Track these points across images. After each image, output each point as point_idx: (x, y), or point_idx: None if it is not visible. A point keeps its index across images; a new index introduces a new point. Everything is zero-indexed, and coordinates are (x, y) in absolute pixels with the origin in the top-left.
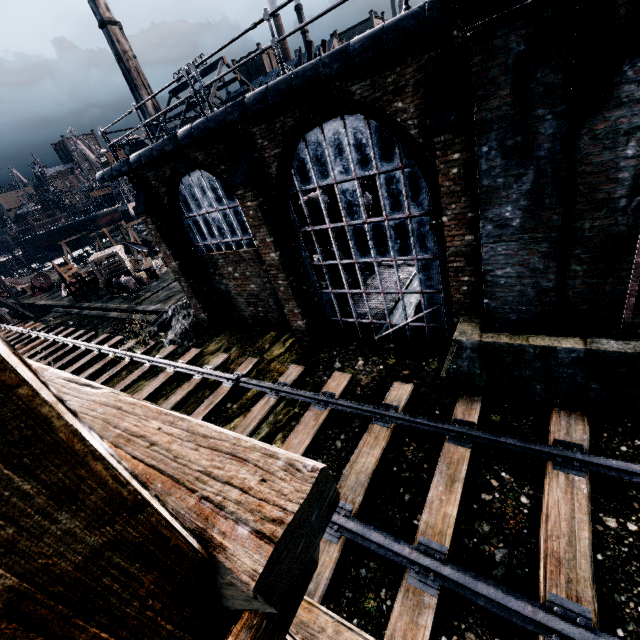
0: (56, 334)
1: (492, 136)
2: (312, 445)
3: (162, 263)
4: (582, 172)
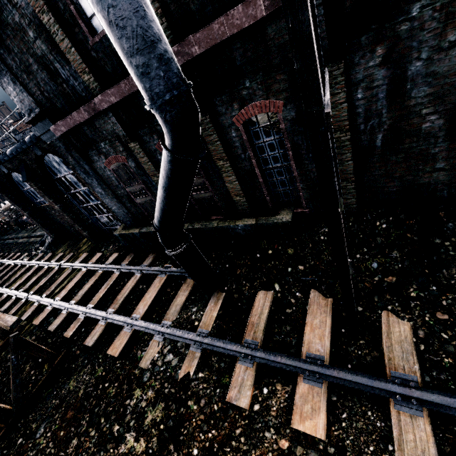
0: None
1: (77, 168)
2: (77, 285)
3: None
4: (105, 178)
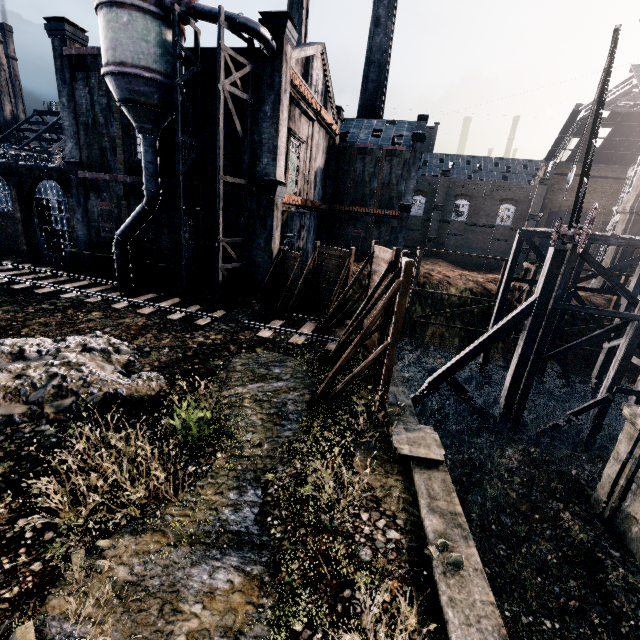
0: None
1: (74, 198)
2: (0, 271)
3: None
4: (91, 212)
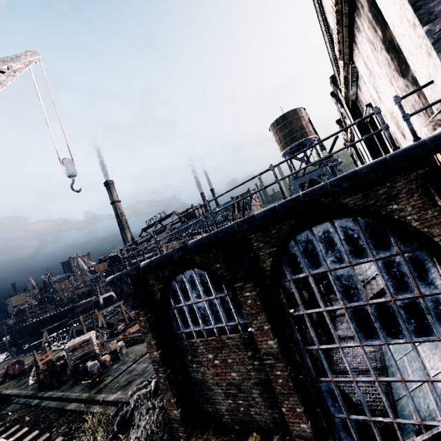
0: (7, 436)
1: None
2: None
3: (124, 344)
4: None
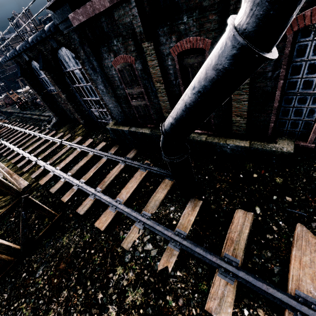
0: (12, 125)
1: (86, 64)
2: (73, 160)
3: None
4: (109, 77)
